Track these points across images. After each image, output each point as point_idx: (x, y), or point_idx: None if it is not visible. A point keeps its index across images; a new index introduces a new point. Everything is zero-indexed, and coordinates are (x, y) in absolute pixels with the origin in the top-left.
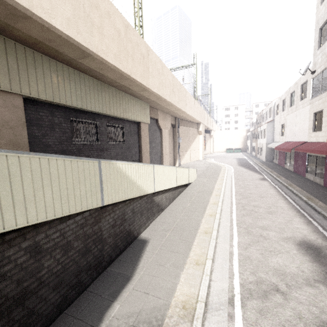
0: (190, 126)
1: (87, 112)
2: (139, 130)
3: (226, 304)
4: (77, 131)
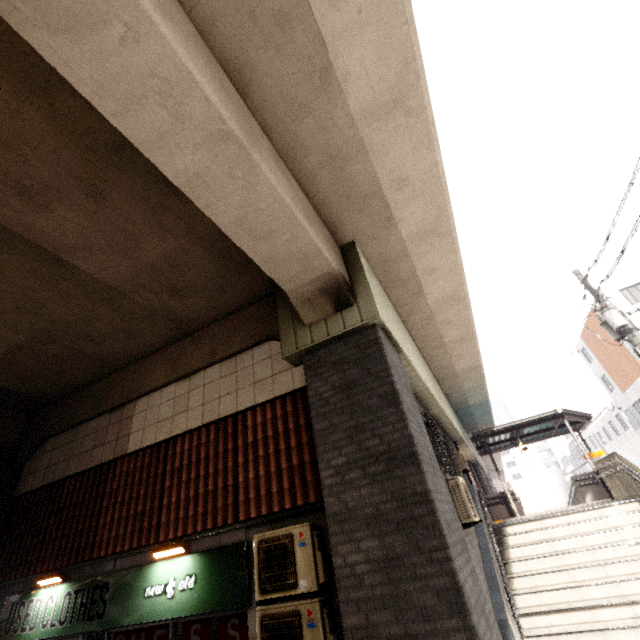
0: (495, 477)
1: None
2: (489, 485)
3: None
4: None
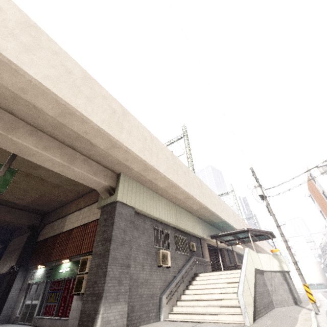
0: None
1: (239, 255)
2: None
3: (323, 300)
4: (241, 262)
